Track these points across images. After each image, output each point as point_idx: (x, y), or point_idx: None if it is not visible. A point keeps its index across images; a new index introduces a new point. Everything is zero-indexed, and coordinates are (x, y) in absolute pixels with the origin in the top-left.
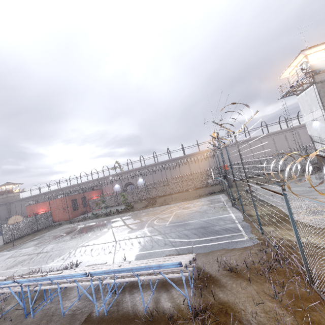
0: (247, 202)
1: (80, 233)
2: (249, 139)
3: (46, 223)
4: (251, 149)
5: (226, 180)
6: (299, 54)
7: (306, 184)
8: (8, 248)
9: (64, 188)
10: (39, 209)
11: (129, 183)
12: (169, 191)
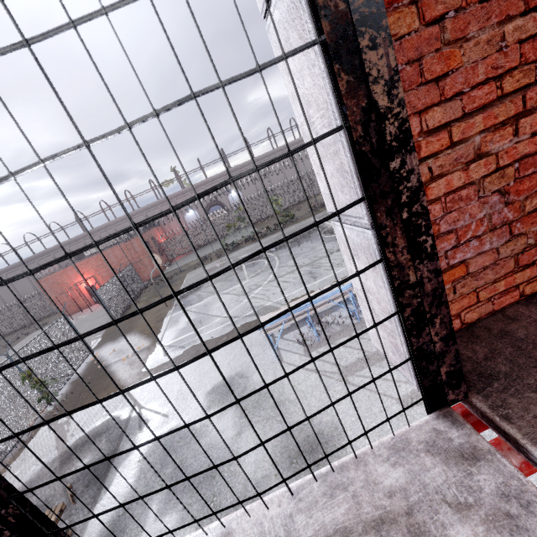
0: None
1: (300, 245)
2: None
3: (137, 285)
4: None
5: None
6: None
7: None
8: (163, 311)
9: (71, 240)
10: (75, 279)
11: (213, 202)
12: (303, 196)
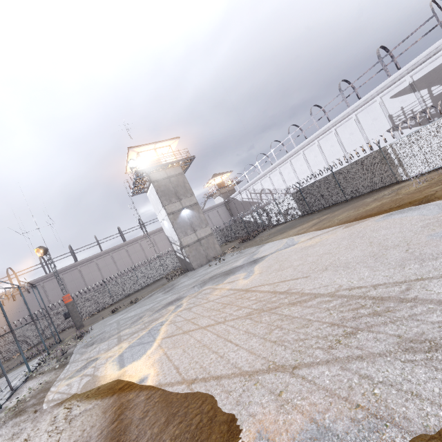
0: (47, 367)
1: None
2: (124, 243)
3: None
4: (130, 255)
5: (72, 318)
6: (128, 150)
7: (148, 302)
8: None
9: None
10: None
11: None
12: None
